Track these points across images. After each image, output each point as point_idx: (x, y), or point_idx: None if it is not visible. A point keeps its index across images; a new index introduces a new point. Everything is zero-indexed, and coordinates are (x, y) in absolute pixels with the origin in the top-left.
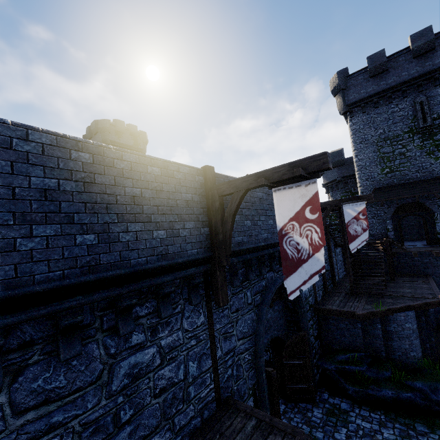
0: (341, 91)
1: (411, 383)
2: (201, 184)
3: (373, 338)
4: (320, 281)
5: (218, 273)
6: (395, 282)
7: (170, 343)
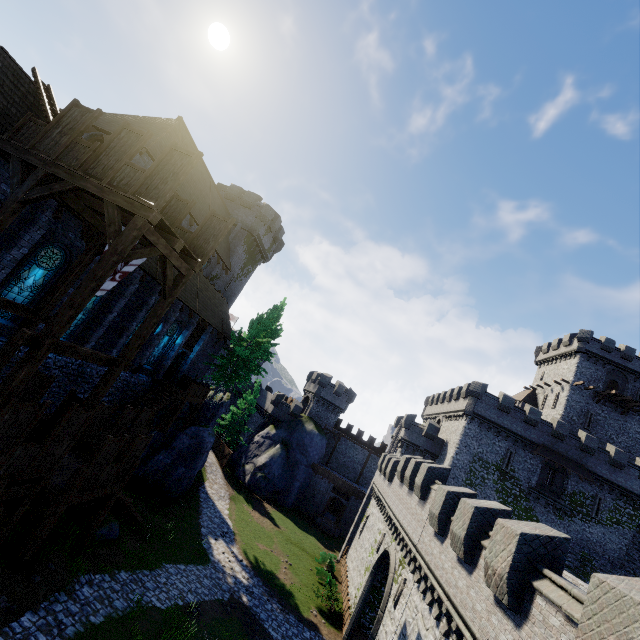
0: (477, 399)
1: None
2: None
3: None
4: None
5: None
6: None
7: None
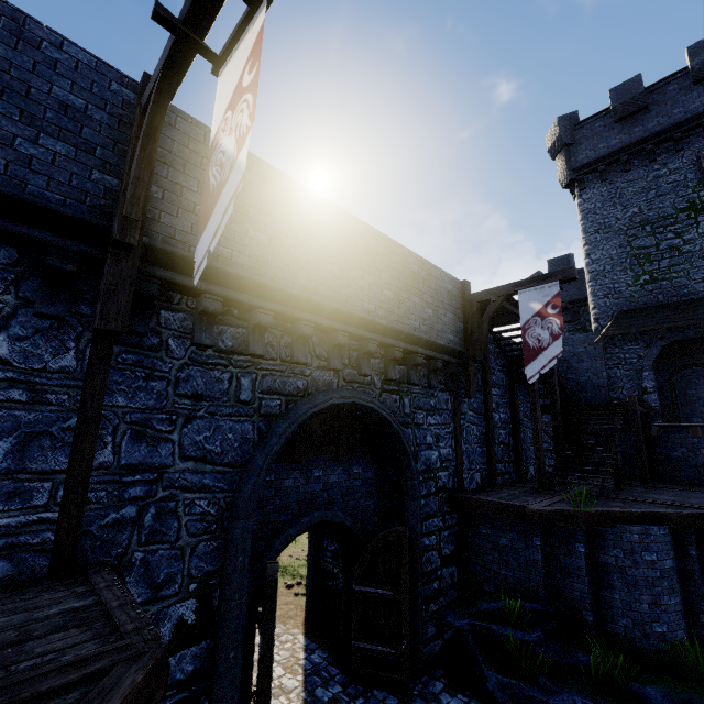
0: (564, 148)
1: (638, 688)
2: (125, 102)
3: (567, 576)
4: (478, 453)
5: (110, 262)
6: (651, 487)
7: None
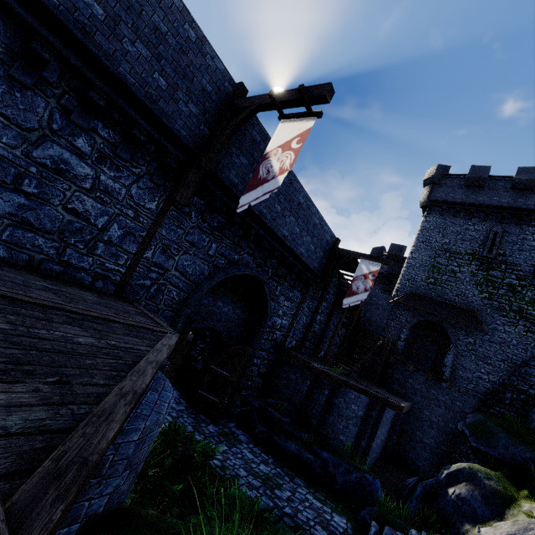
0: (432, 184)
1: (320, 451)
2: (227, 93)
3: (314, 402)
4: (300, 331)
5: (193, 172)
6: (375, 385)
7: (109, 187)
